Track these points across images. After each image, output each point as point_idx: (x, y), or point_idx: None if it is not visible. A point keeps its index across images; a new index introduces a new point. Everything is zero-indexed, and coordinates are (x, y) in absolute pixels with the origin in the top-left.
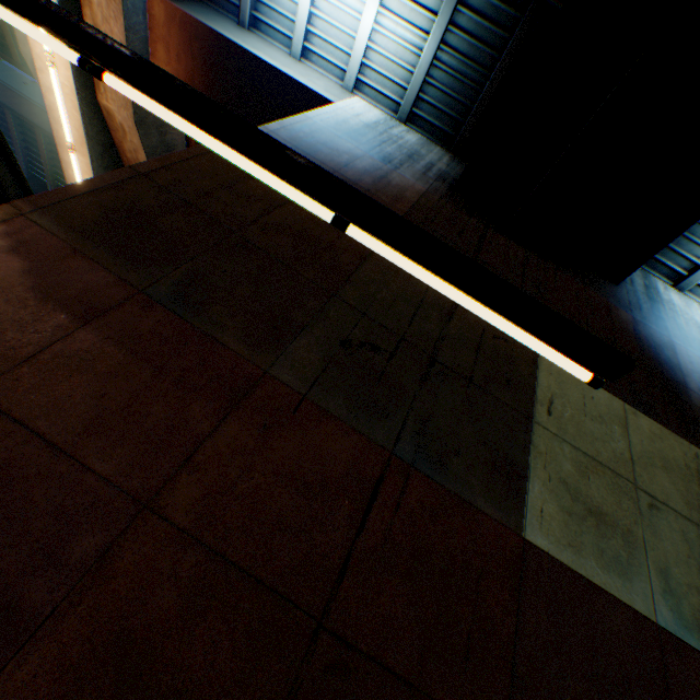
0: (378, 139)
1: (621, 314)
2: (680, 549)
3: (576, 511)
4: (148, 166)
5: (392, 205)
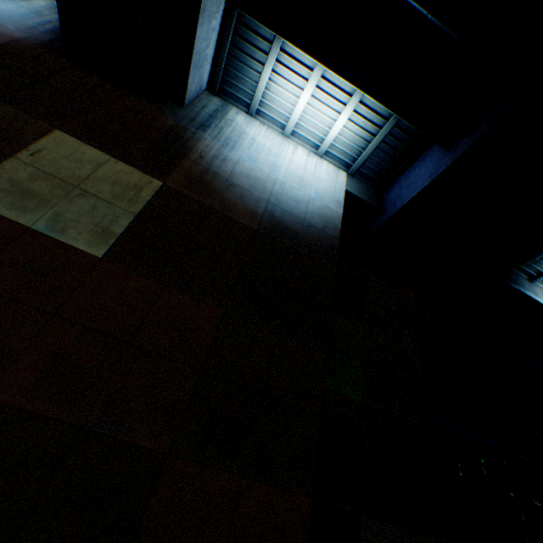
0: None
1: (169, 122)
2: (86, 210)
3: (12, 191)
4: None
5: None
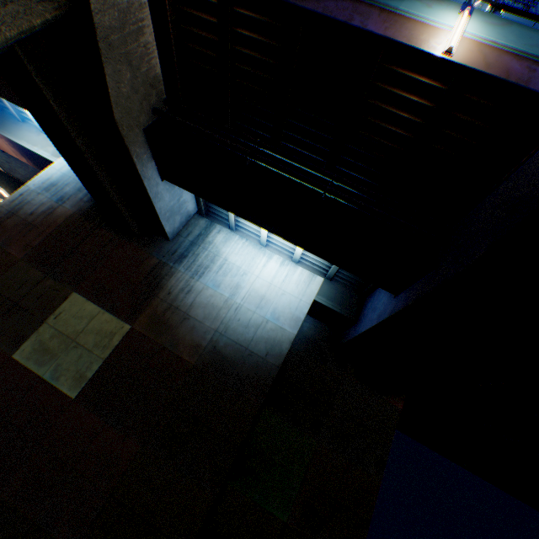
0: (66, 183)
1: (154, 261)
2: (75, 359)
3: (40, 349)
4: None
5: (46, 230)
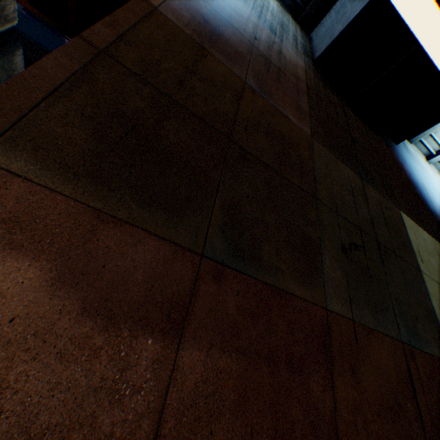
0: (257, 3)
1: (405, 168)
2: None
3: None
4: (99, 35)
5: (297, 85)
